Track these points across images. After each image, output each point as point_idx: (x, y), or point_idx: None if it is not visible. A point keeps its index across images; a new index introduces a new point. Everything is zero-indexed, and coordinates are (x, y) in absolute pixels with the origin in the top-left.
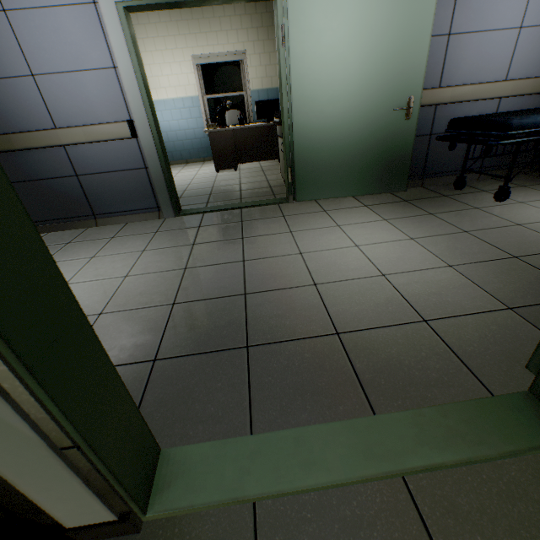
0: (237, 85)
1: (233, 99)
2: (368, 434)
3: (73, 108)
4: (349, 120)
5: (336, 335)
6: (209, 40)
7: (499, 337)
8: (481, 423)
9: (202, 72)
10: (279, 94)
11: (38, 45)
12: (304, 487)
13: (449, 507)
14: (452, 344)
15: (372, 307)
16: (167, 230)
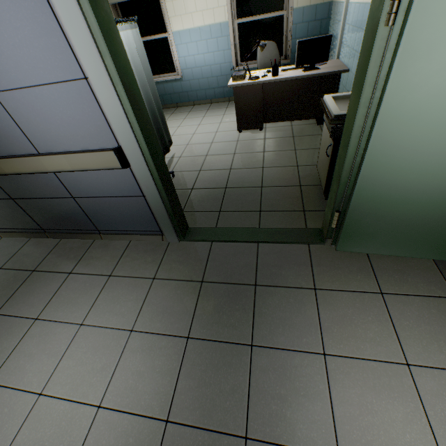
0: (277, 1)
1: (269, 21)
2: None
3: (50, 131)
4: None
5: None
6: None
7: None
8: None
9: None
10: (331, 12)
11: None
12: None
13: None
14: None
15: None
16: (165, 279)
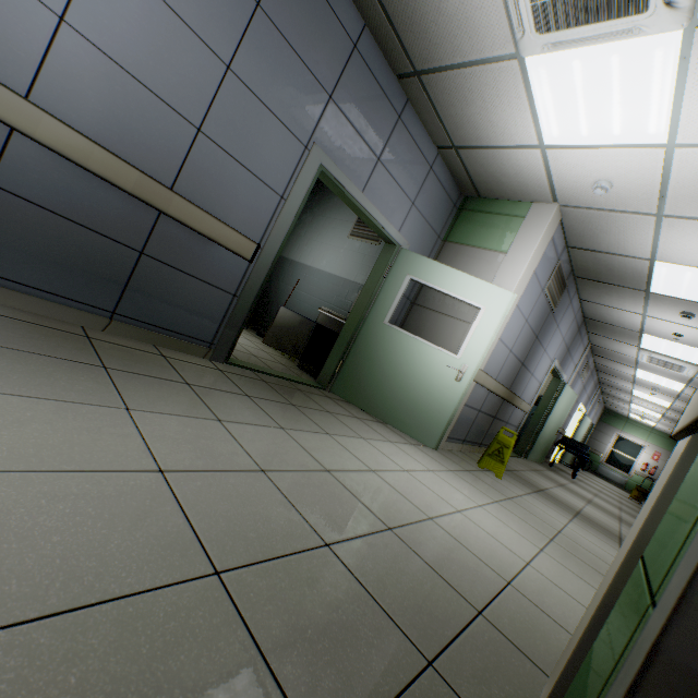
0: None
1: None
2: None
3: (527, 392)
4: (550, 429)
5: None
6: None
7: None
8: None
9: None
10: None
11: (539, 365)
12: None
13: None
14: None
15: None
16: (529, 470)
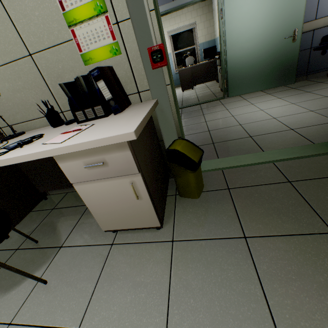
0: (191, 42)
1: (189, 50)
2: (261, 155)
3: None
4: (258, 49)
5: (250, 137)
6: (176, 21)
7: (326, 130)
8: (306, 149)
9: (172, 39)
10: (215, 43)
11: None
12: (238, 165)
13: (288, 166)
14: (303, 134)
15: (267, 128)
16: None
